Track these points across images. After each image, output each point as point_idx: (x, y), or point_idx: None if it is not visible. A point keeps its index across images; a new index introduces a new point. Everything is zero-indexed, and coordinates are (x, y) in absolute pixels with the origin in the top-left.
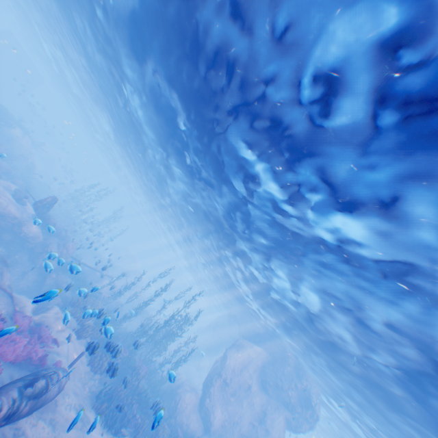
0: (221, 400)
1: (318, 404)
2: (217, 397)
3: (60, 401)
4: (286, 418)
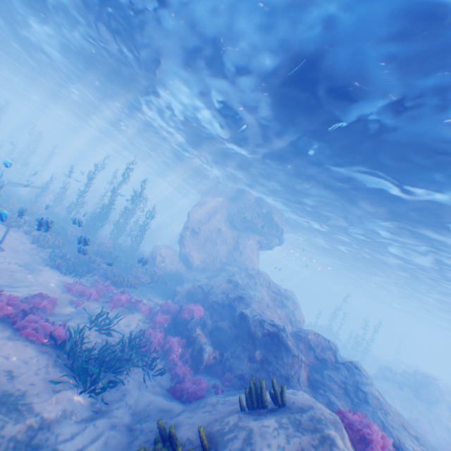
0: (196, 246)
1: (282, 222)
2: (191, 244)
3: None
4: (258, 242)
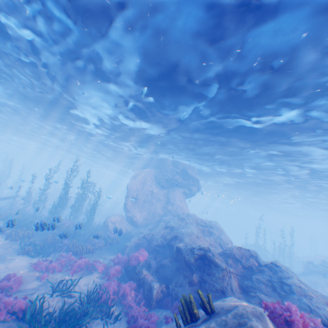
0: (137, 208)
1: (195, 173)
2: (133, 208)
3: None
4: (183, 192)
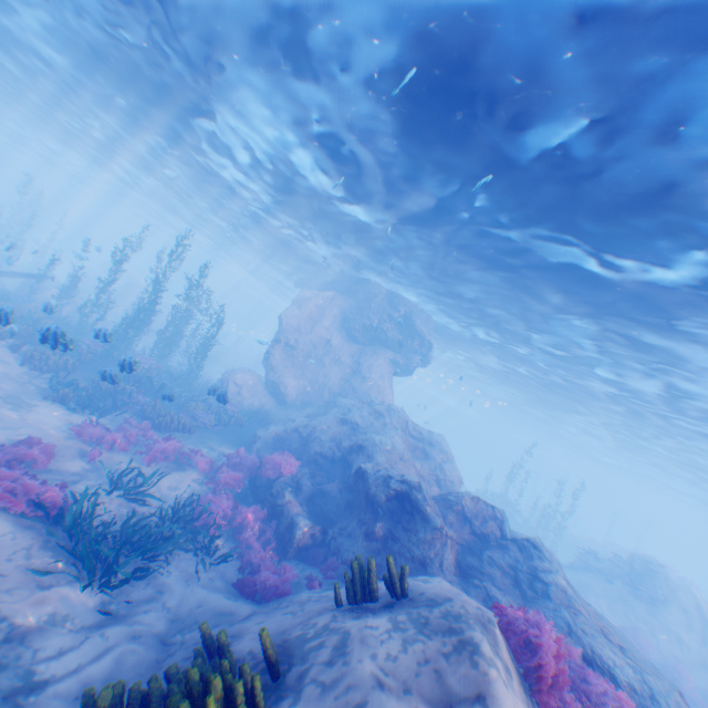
0: (292, 368)
1: (428, 329)
2: (284, 367)
3: None
4: (391, 361)
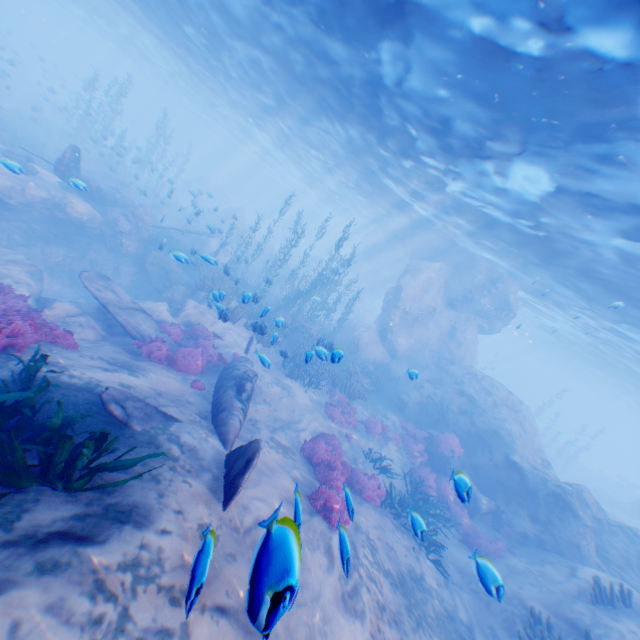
0: (402, 329)
1: (517, 304)
2: (397, 328)
3: (259, 384)
4: (477, 326)
